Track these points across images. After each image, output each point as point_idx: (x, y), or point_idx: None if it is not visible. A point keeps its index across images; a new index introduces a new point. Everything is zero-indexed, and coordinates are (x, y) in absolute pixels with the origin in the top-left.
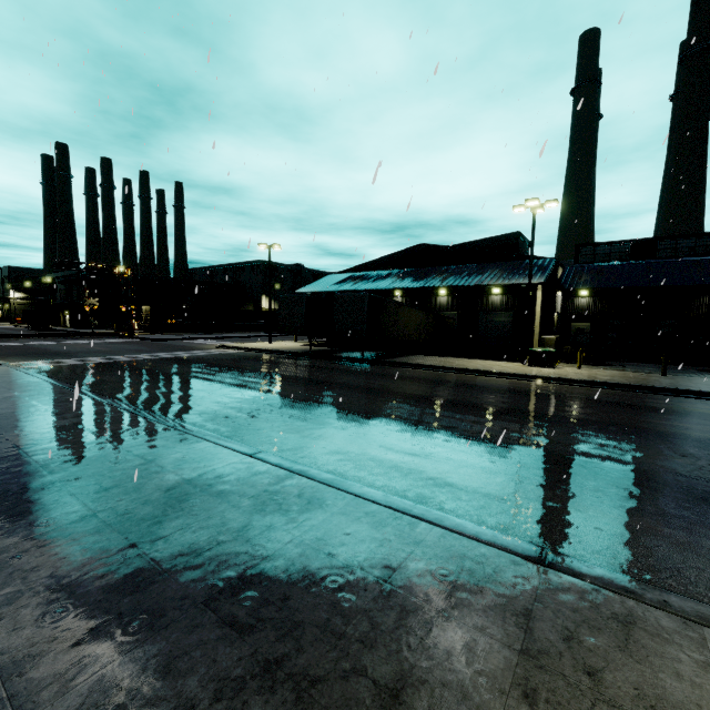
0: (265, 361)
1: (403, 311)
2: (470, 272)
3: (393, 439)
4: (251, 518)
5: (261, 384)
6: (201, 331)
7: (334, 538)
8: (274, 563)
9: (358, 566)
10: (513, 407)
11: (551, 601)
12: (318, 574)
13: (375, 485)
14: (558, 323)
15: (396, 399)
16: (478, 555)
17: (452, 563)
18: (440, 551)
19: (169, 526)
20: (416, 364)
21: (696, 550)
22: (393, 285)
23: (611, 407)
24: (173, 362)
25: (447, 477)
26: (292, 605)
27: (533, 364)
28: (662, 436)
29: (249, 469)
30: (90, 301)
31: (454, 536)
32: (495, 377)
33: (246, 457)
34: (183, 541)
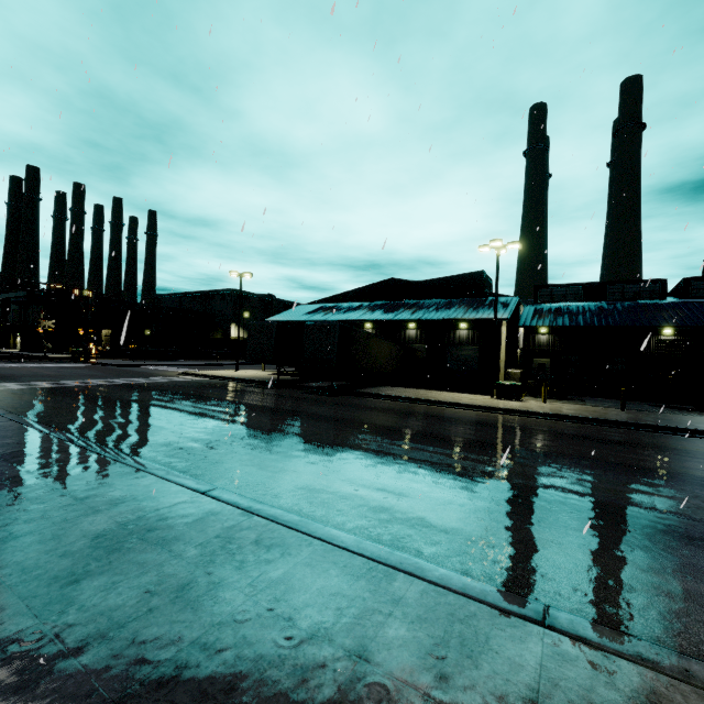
0: (230, 389)
1: (373, 341)
2: (438, 306)
3: (364, 474)
4: (195, 573)
5: (223, 413)
6: (164, 357)
7: (297, 597)
8: (219, 634)
9: (326, 635)
10: (485, 440)
11: (560, 677)
12: (275, 649)
13: (345, 527)
14: (521, 358)
15: (367, 431)
16: (468, 615)
17: (438, 627)
18: (424, 612)
19: (88, 586)
20: (386, 395)
21: (697, 600)
22: (363, 317)
23: (580, 441)
24: (129, 388)
25: (424, 517)
26: (238, 698)
27: (500, 397)
28: (634, 470)
29: (199, 510)
30: (45, 323)
31: (438, 590)
32: (464, 409)
33: (198, 495)
34: (104, 608)
